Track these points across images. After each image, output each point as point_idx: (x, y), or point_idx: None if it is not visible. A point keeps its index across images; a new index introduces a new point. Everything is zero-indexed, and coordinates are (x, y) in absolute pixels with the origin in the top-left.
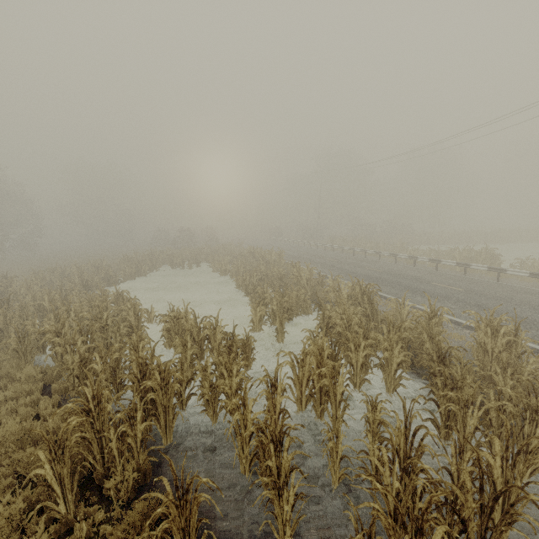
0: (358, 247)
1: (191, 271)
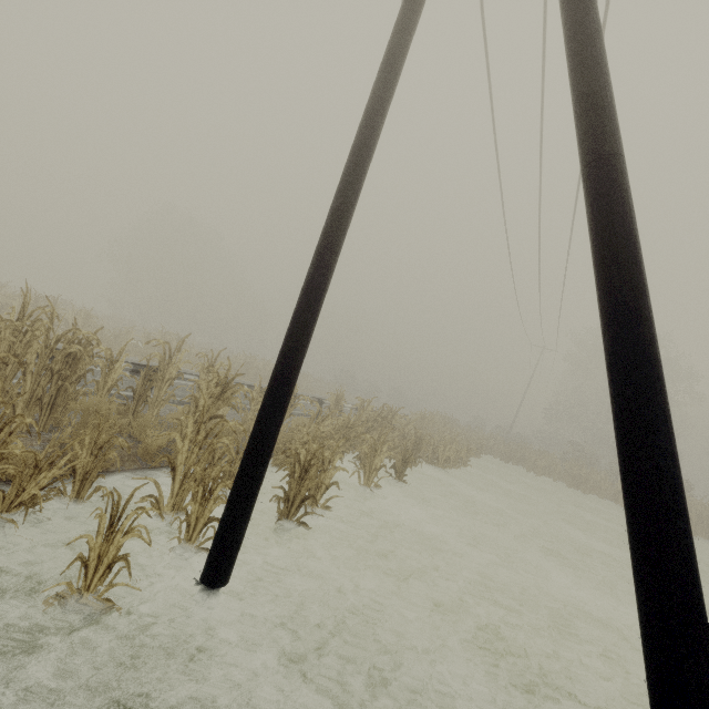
0: None
1: None
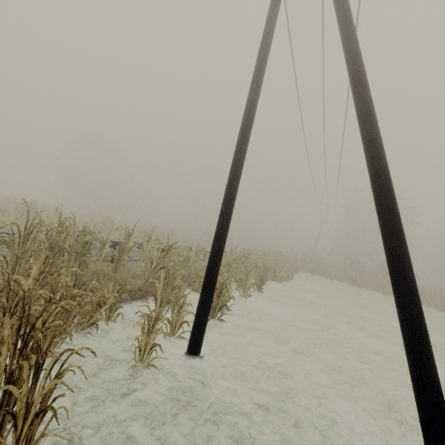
0: None
1: None
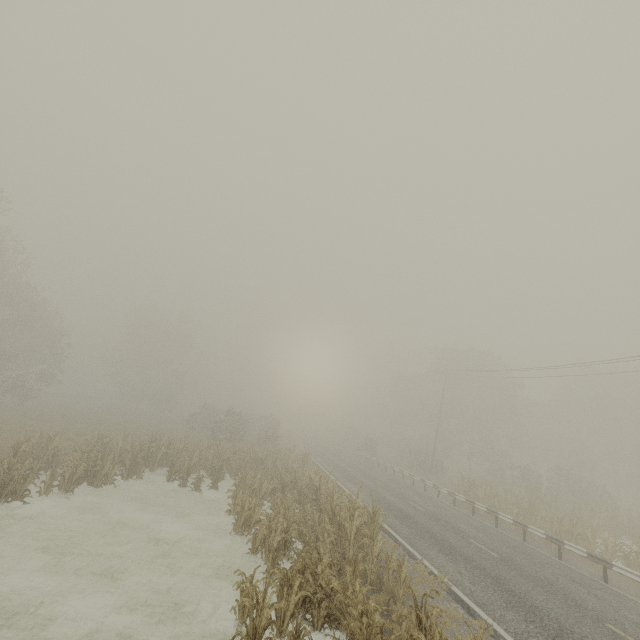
0: (527, 519)
1: (196, 495)
